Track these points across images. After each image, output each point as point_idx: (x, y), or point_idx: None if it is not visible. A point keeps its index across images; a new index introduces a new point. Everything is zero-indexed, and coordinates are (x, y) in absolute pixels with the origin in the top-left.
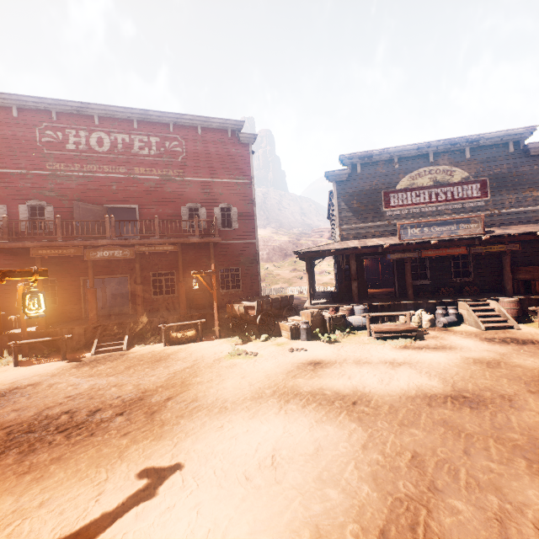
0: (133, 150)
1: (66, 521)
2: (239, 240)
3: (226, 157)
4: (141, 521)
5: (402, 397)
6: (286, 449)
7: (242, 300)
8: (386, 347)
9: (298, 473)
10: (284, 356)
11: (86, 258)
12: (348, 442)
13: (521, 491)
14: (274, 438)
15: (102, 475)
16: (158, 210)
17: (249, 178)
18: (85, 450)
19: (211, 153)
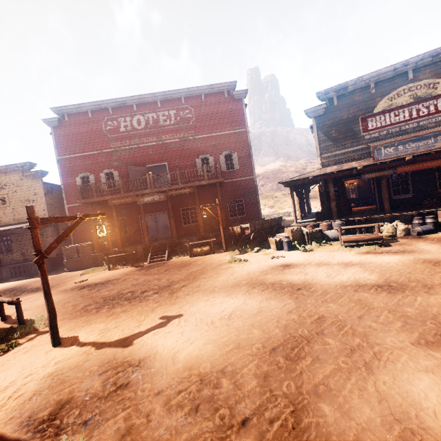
0: (159, 123)
1: (124, 333)
2: (240, 178)
3: (224, 114)
4: (155, 336)
5: (338, 286)
6: (240, 311)
7: (241, 223)
8: (350, 253)
9: (241, 322)
10: (265, 261)
11: (138, 203)
12: (280, 309)
13: (382, 338)
14: (236, 306)
15: (142, 318)
16: (180, 163)
17: (244, 127)
18: (137, 308)
19: (213, 113)
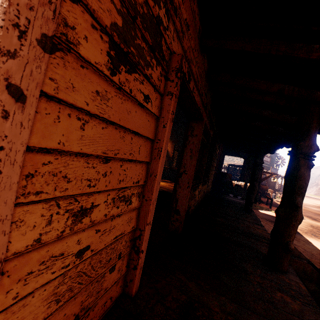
0: None
1: None
2: None
3: None
4: None
5: None
6: None
7: None
8: None
9: None
10: None
11: None
12: None
13: None
14: None
15: None
16: None
17: None
18: None
19: None
